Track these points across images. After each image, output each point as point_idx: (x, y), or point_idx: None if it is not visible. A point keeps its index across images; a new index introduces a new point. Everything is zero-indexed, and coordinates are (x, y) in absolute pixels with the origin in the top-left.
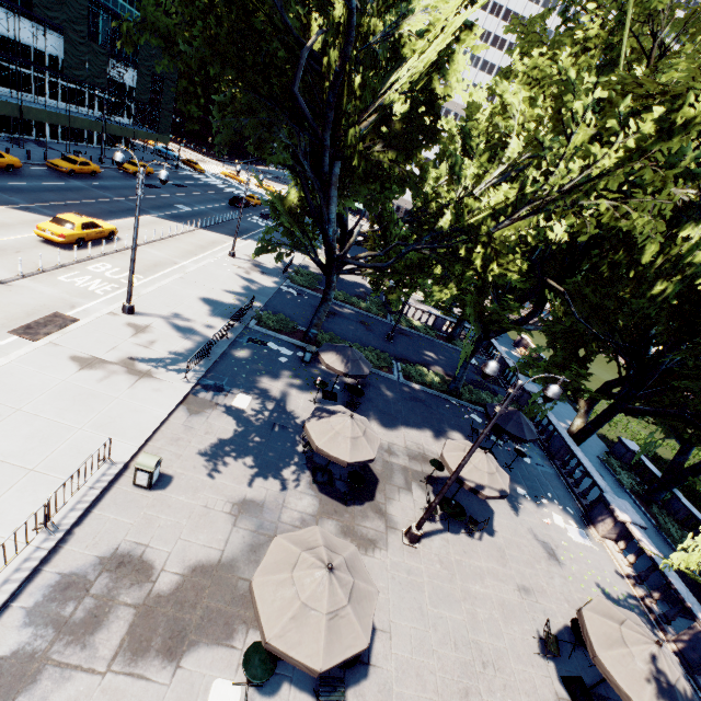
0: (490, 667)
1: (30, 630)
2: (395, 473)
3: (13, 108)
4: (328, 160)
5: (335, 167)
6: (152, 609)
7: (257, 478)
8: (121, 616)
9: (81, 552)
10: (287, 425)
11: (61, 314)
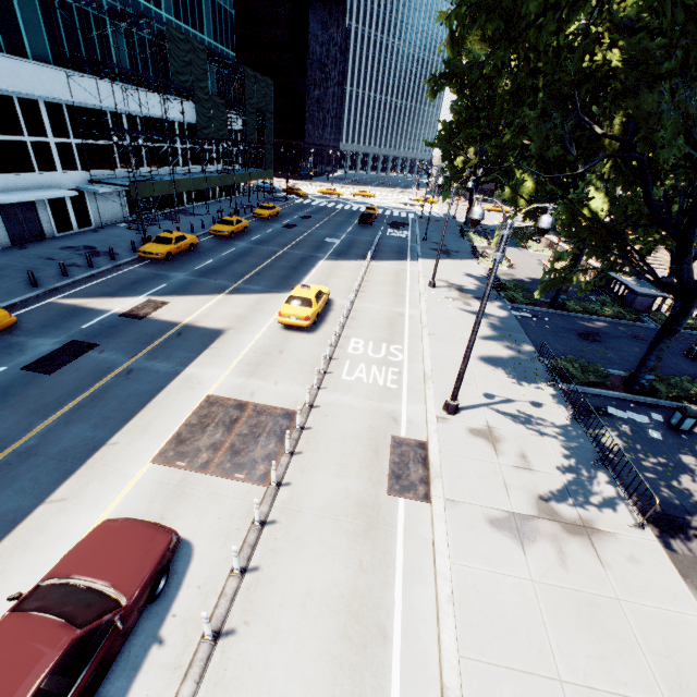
0: None
1: None
2: None
3: (169, 186)
4: None
5: None
6: None
7: None
8: None
9: None
10: None
11: (400, 438)
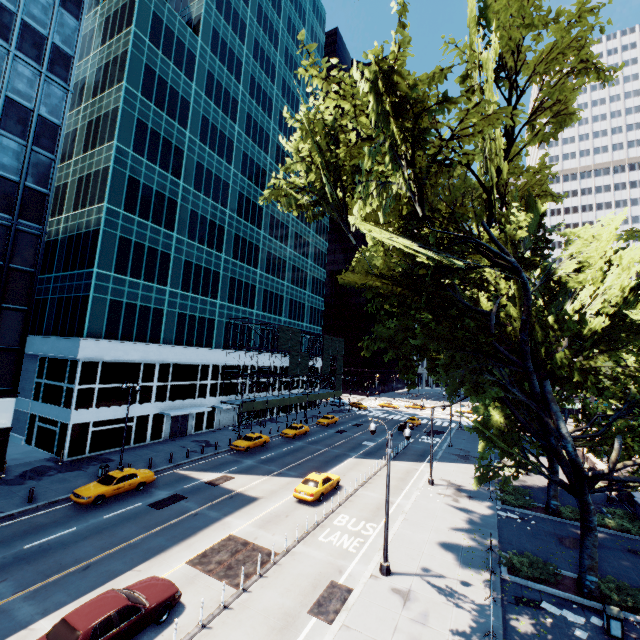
0: None
1: None
2: None
3: (263, 404)
4: (536, 382)
5: (545, 385)
6: None
7: None
8: None
9: None
10: None
11: (336, 583)
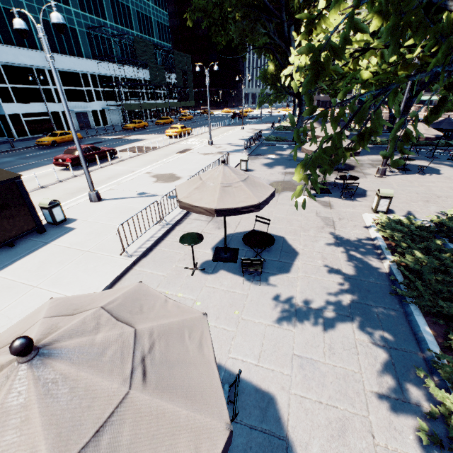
0: (442, 197)
1: None
2: (364, 165)
3: (138, 106)
4: (286, 29)
5: (291, 30)
6: None
7: (289, 168)
8: None
9: None
10: (296, 159)
11: (188, 149)
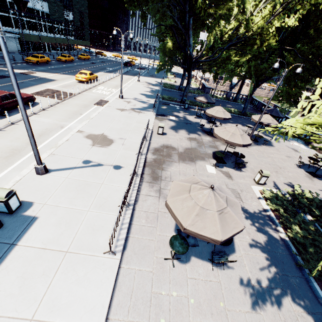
0: (282, 168)
1: (156, 156)
2: None
3: (37, 38)
4: (187, 18)
5: (190, 20)
6: (181, 154)
7: (190, 133)
8: (174, 155)
9: (155, 145)
10: (190, 123)
11: (103, 100)
